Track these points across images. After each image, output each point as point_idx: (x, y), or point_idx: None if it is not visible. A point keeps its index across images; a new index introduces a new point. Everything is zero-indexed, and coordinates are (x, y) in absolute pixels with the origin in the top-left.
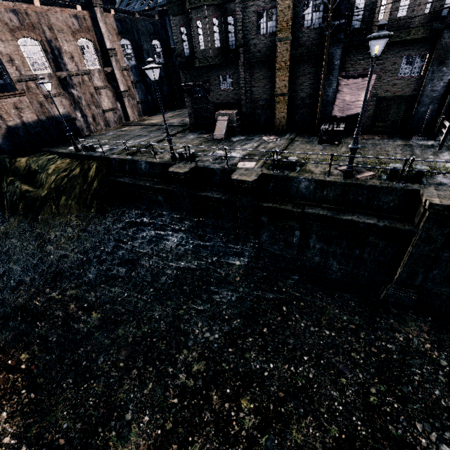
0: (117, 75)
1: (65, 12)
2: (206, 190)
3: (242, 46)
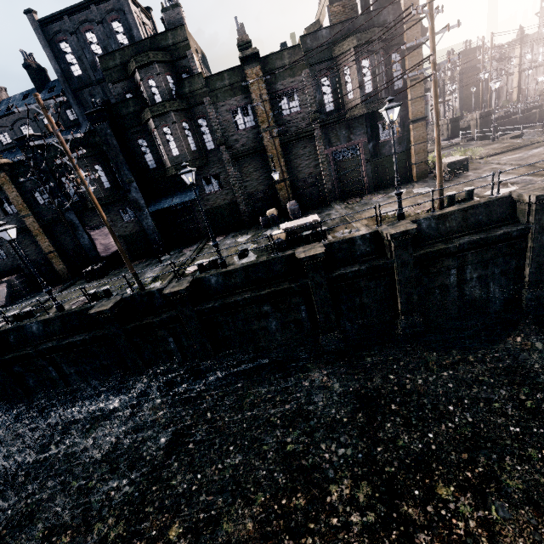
0: None
1: None
2: None
3: None
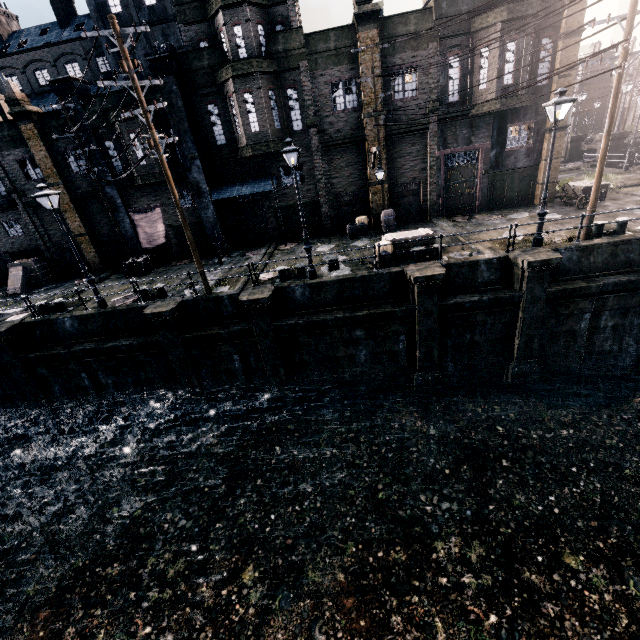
0: None
1: None
2: None
3: (14, 192)
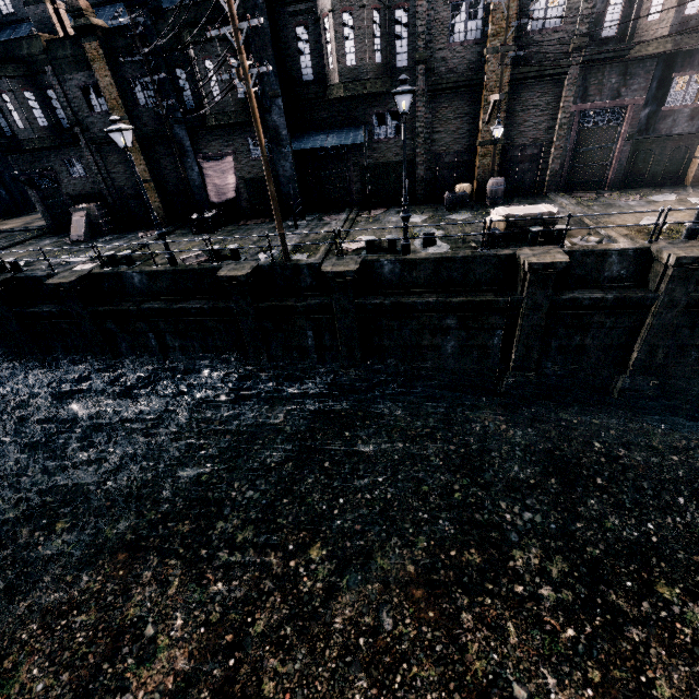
0: None
1: None
2: (36, 306)
3: (76, 125)
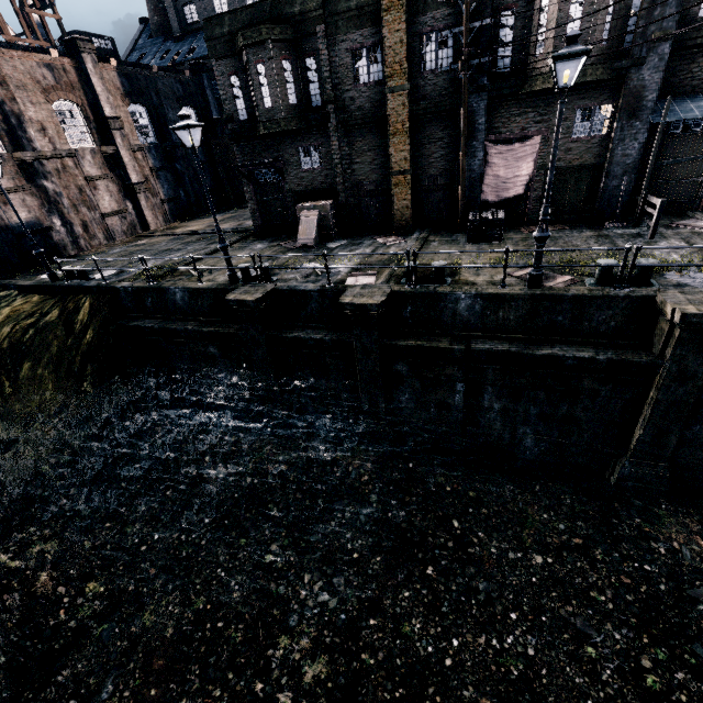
0: (125, 158)
1: (30, 58)
2: (295, 329)
3: (332, 102)
